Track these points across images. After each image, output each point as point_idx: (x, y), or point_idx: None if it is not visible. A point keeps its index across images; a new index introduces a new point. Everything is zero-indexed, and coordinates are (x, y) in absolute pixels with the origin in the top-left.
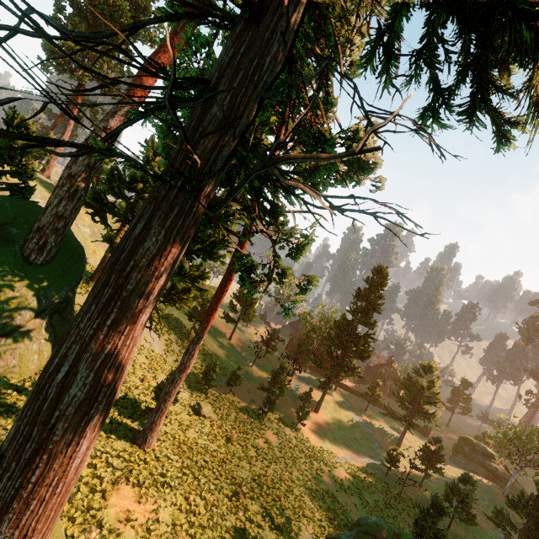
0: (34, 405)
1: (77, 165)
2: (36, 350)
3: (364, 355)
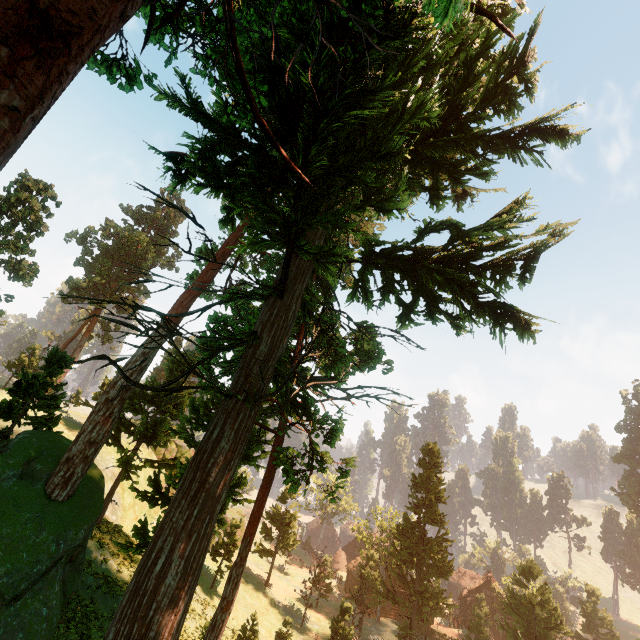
0: (134, 602)
1: (116, 389)
2: (46, 616)
3: (444, 569)
